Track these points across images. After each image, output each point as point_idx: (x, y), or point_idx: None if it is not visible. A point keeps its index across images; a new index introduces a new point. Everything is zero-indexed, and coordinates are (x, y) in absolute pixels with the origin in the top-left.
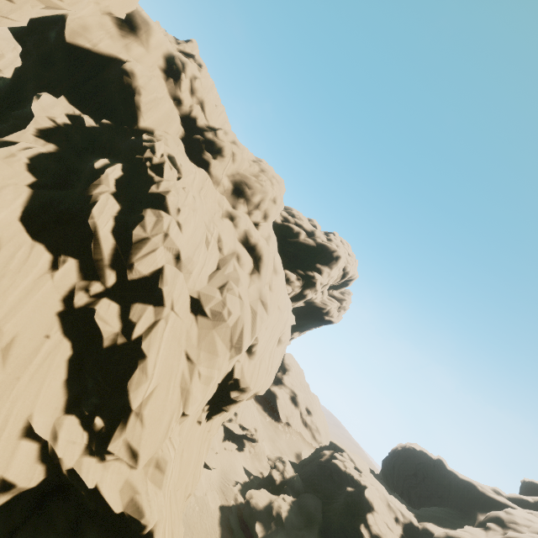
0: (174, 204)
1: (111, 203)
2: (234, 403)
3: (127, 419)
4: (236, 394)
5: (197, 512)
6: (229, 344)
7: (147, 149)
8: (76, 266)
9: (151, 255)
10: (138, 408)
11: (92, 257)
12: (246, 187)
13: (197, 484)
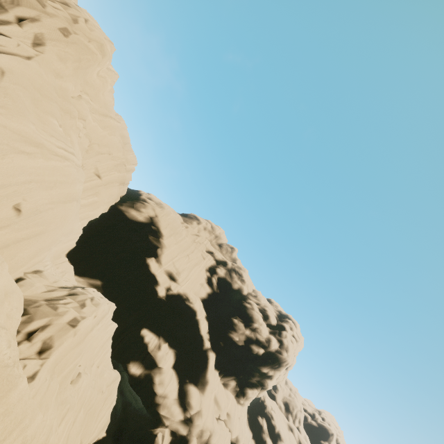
0: (284, 437)
1: (270, 441)
2: None
3: None
4: None
5: None
6: None
7: (266, 406)
8: None
9: None
10: None
11: None
12: (289, 406)
13: None
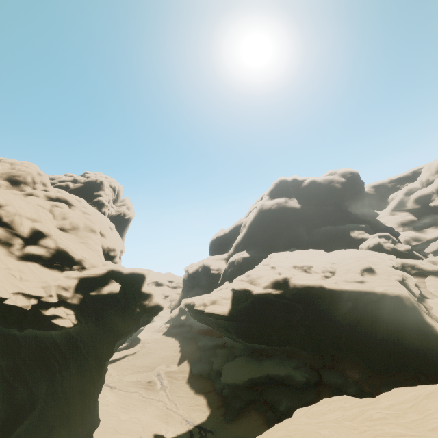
0: (5, 201)
1: None
2: (115, 257)
3: (83, 261)
4: (113, 252)
5: (155, 344)
6: (91, 231)
7: None
8: (0, 246)
9: (24, 223)
10: (83, 257)
11: (1, 239)
12: (16, 177)
13: (144, 340)
